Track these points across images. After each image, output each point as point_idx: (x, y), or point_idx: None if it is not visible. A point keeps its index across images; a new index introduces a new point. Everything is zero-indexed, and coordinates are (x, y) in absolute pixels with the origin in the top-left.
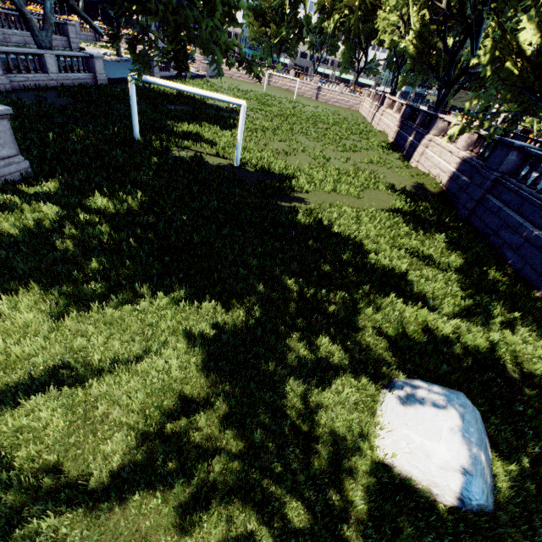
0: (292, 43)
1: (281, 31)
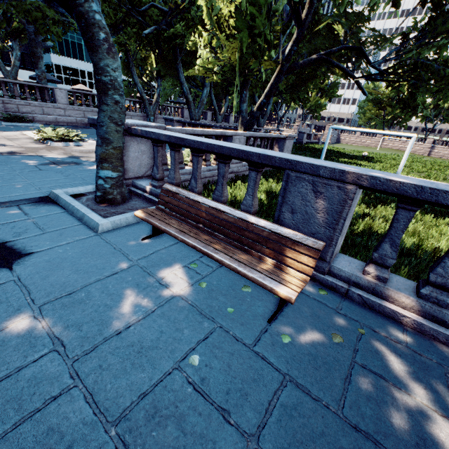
0: (404, 118)
1: (396, 111)
